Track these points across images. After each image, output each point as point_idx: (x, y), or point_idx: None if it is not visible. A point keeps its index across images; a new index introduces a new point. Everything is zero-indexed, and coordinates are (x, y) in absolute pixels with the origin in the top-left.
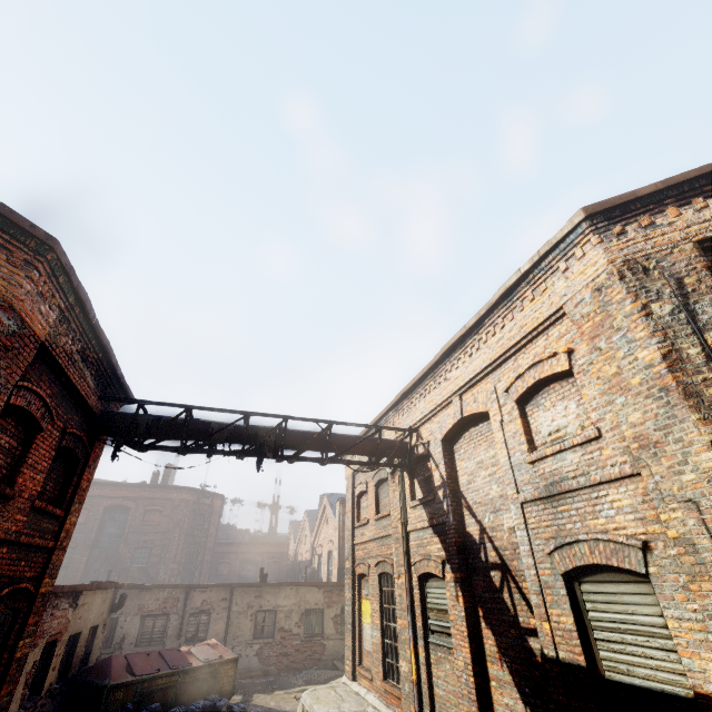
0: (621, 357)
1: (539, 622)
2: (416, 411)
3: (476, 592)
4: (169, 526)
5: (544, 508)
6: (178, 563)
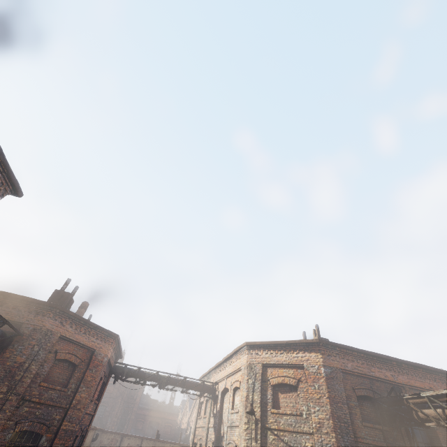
0: (243, 391)
1: None
2: (218, 375)
3: None
4: (117, 395)
5: (230, 430)
6: (117, 418)
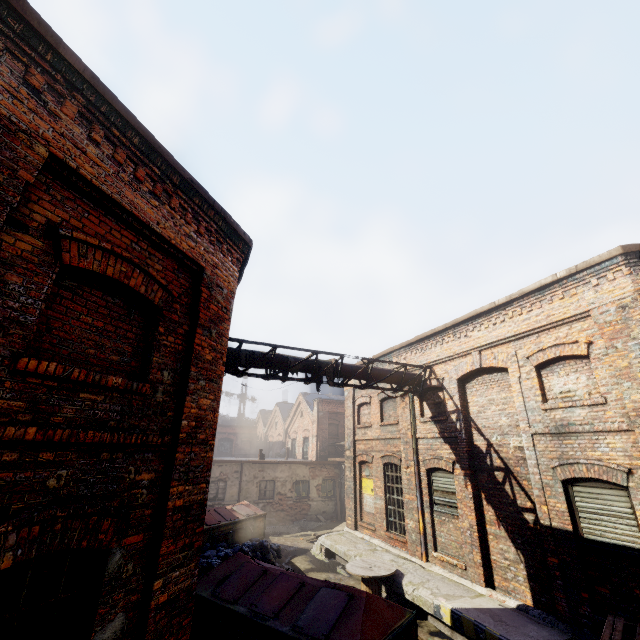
0: (633, 357)
1: (538, 505)
2: (431, 353)
3: (480, 483)
4: None
5: (551, 440)
6: None
